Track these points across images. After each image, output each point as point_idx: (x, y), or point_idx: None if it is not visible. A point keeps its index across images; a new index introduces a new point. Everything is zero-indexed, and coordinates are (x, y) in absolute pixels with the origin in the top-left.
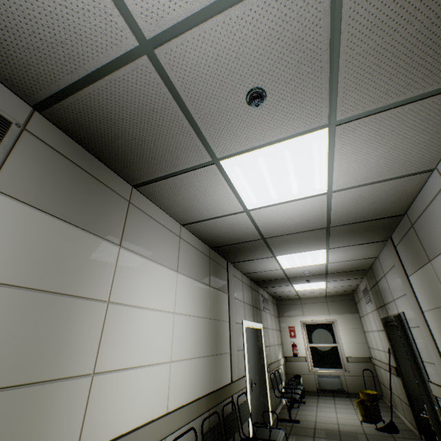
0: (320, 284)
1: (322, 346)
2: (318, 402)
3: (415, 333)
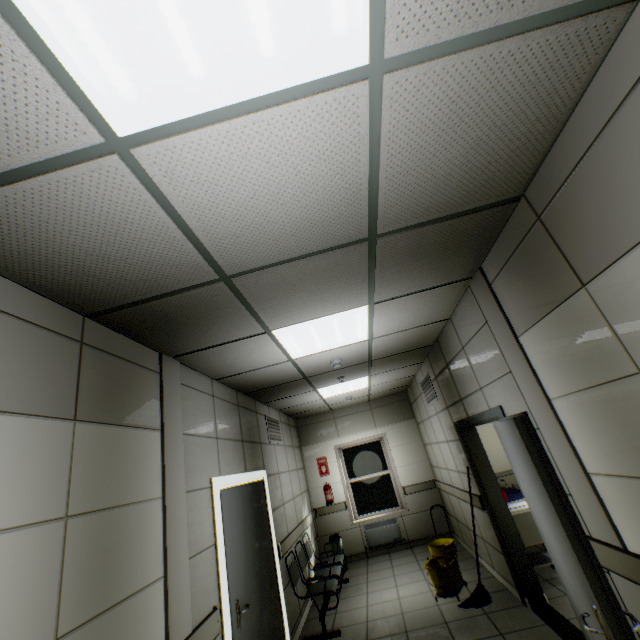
0: (361, 382)
1: (369, 478)
2: (368, 572)
3: None
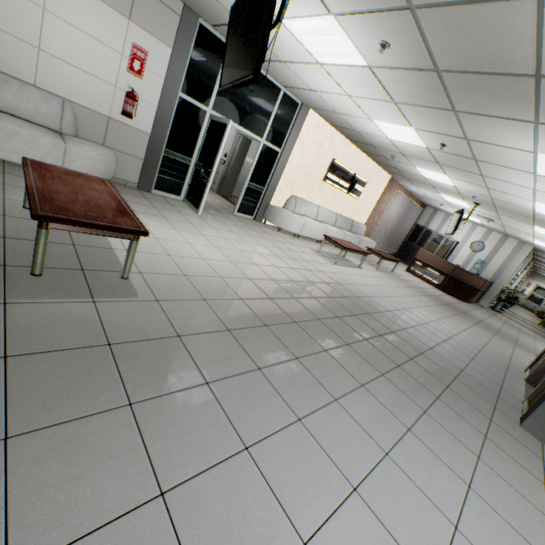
0: None
1: (537, 296)
2: (519, 307)
3: None
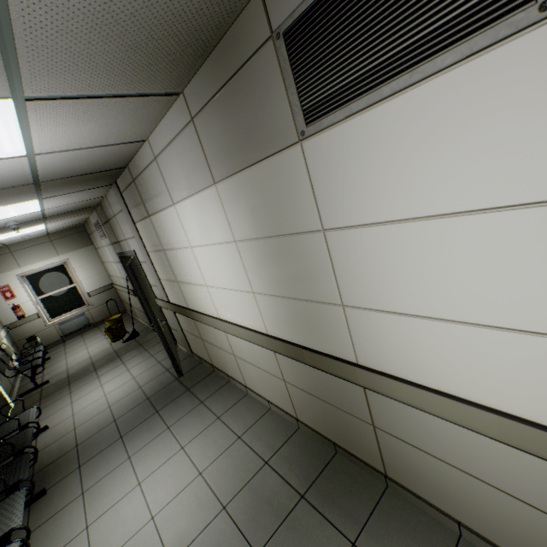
0: (38, 228)
1: (58, 292)
2: (66, 349)
3: (145, 266)
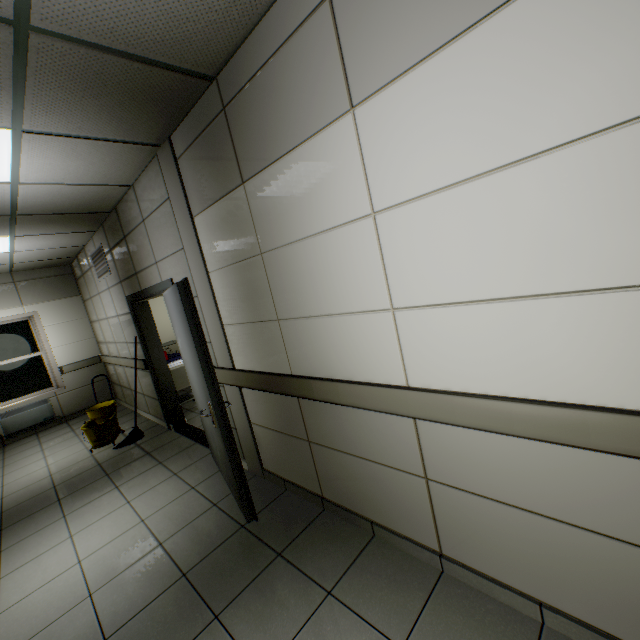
0: None
1: (10, 364)
2: (5, 458)
3: None
